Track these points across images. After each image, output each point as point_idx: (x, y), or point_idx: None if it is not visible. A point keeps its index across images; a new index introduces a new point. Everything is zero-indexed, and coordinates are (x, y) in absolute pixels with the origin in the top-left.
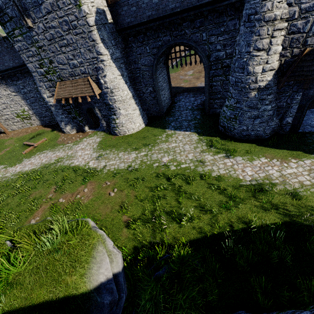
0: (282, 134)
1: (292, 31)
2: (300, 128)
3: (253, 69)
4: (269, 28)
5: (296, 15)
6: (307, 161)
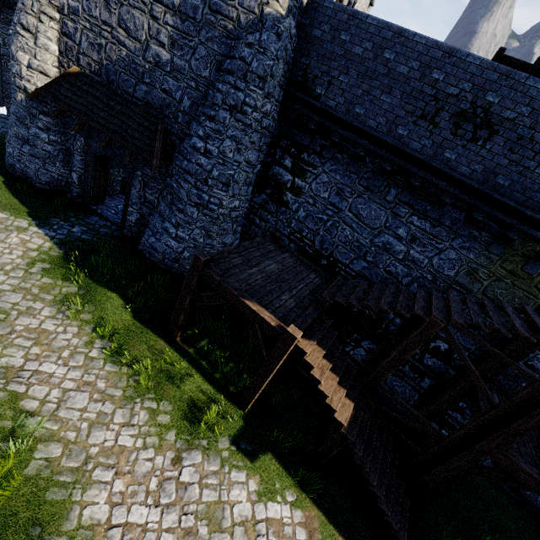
0: (68, 197)
1: (65, 31)
2: (101, 207)
3: (16, 52)
4: (35, 4)
5: (67, 11)
6: (2, 215)
